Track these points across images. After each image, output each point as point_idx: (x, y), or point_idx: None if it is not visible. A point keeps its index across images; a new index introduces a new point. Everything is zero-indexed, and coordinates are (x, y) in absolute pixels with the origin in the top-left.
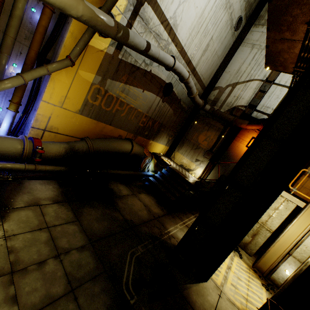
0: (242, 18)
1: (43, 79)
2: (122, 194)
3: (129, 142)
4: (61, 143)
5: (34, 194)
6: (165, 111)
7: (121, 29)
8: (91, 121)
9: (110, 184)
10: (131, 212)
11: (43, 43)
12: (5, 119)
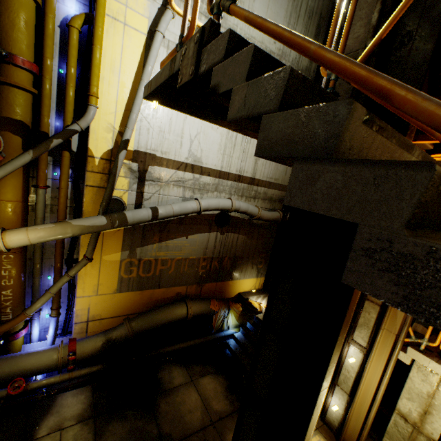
0: None
1: (77, 275)
2: (172, 386)
3: (182, 304)
4: (98, 336)
5: (61, 414)
6: (232, 241)
7: (116, 220)
8: (135, 293)
9: (160, 370)
10: (175, 418)
11: (68, 248)
12: (50, 325)
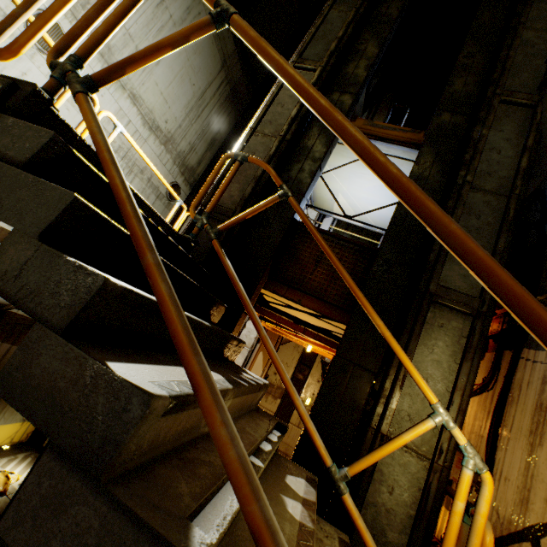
0: (182, 184)
1: None
2: None
3: None
4: None
5: None
6: None
7: None
8: None
9: None
10: None
11: None
12: None
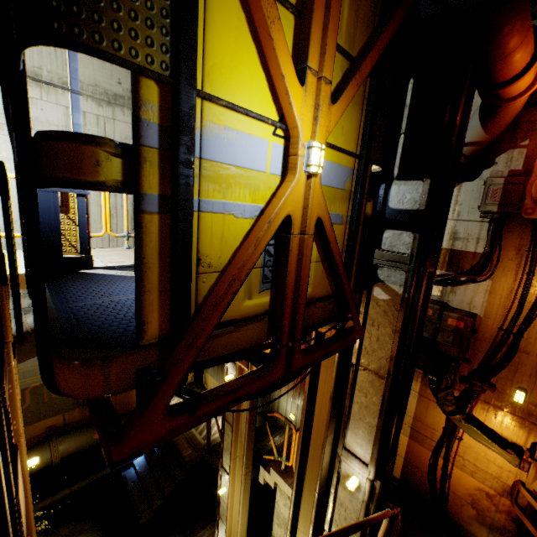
0: None
1: None
2: None
3: (43, 447)
4: None
5: None
6: None
7: None
8: None
9: None
10: None
11: None
12: None
